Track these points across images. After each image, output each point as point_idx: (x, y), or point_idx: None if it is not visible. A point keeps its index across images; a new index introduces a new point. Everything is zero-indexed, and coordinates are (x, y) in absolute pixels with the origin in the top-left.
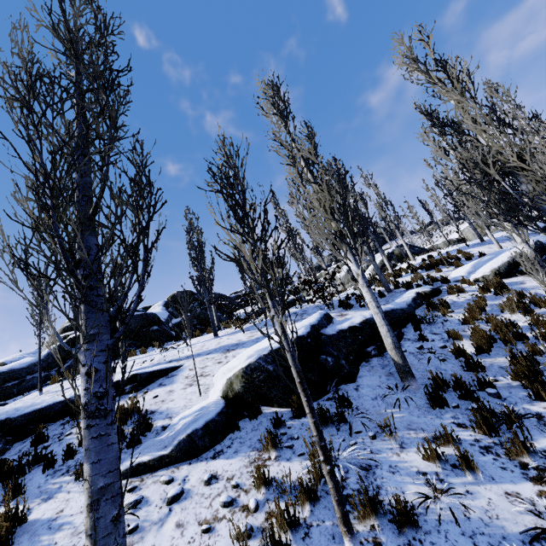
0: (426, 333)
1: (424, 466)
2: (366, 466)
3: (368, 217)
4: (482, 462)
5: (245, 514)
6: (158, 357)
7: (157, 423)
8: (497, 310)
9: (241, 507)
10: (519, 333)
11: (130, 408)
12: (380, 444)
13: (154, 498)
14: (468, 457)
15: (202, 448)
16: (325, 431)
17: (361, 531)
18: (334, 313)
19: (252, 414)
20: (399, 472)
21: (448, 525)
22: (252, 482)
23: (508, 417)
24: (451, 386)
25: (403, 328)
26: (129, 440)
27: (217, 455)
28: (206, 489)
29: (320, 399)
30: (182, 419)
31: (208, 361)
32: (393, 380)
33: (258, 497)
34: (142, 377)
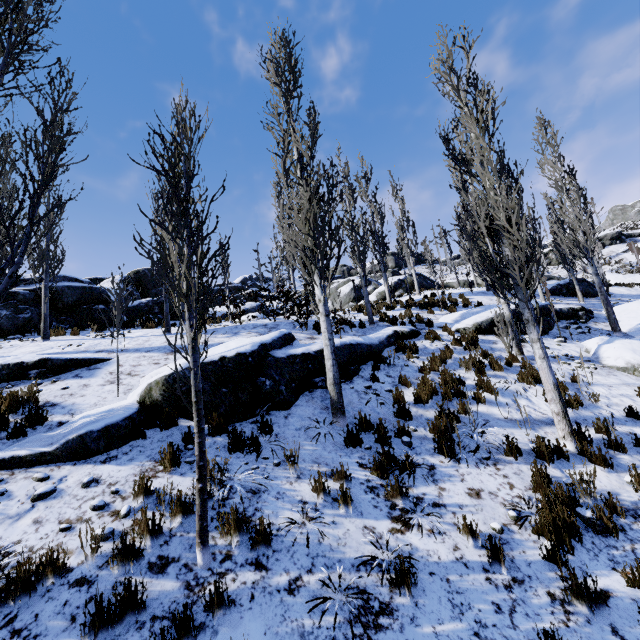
0: (382, 374)
1: (309, 496)
2: (256, 489)
3: (381, 236)
4: (361, 500)
5: (112, 519)
6: (88, 344)
7: (54, 418)
8: (457, 365)
9: (111, 512)
10: (461, 390)
11: (26, 396)
12: (279, 472)
13: (20, 493)
14: (347, 494)
15: (94, 451)
16: (234, 452)
17: (219, 545)
18: (305, 334)
19: (166, 424)
20: (284, 498)
21: (300, 546)
22: (133, 490)
23: (404, 464)
24: (375, 429)
25: (364, 364)
26: (11, 431)
27: (109, 460)
28: (81, 491)
29: (245, 421)
30: (84, 418)
31: (144, 359)
32: (326, 415)
33: (133, 505)
34: (55, 363)
